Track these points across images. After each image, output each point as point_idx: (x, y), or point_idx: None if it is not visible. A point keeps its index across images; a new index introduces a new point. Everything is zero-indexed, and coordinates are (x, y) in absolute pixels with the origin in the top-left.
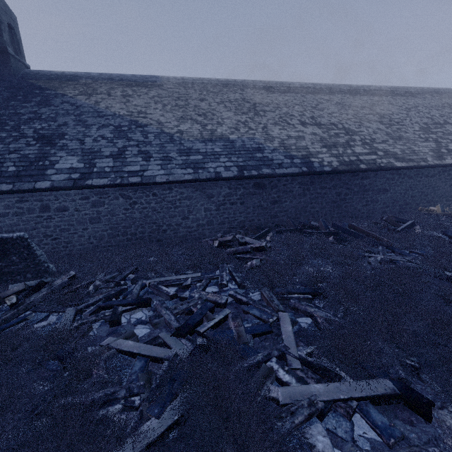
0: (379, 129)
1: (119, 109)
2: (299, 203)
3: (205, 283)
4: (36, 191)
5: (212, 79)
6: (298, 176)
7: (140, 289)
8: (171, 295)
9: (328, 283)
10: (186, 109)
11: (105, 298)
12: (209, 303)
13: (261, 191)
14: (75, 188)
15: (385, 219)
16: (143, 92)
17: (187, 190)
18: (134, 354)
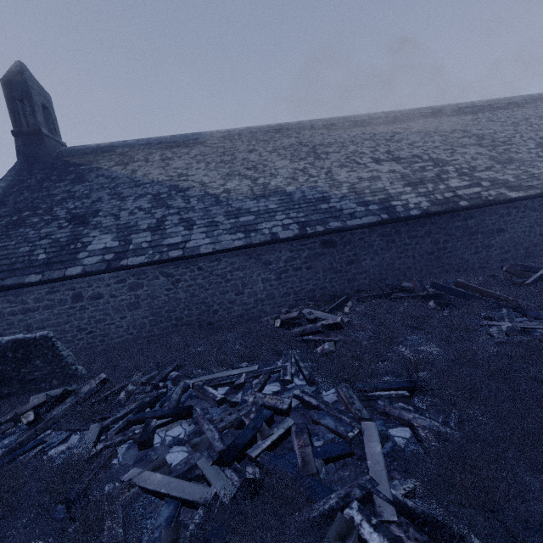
0: (479, 154)
1: (157, 175)
2: (382, 259)
3: (262, 380)
4: (67, 278)
5: (262, 126)
6: (377, 226)
7: (182, 393)
8: (219, 400)
9: (432, 371)
10: (232, 165)
11: (138, 408)
12: (266, 410)
13: (331, 249)
14: (109, 271)
15: (507, 270)
16: (183, 153)
17: (239, 259)
18: (161, 494)
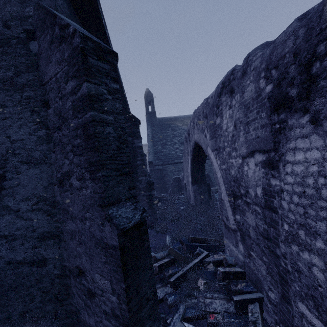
0: None
1: None
2: None
3: None
4: None
5: None
6: None
7: None
8: None
9: None
10: None
11: None
12: None
13: None
14: None
15: None
16: None
17: None
18: None
